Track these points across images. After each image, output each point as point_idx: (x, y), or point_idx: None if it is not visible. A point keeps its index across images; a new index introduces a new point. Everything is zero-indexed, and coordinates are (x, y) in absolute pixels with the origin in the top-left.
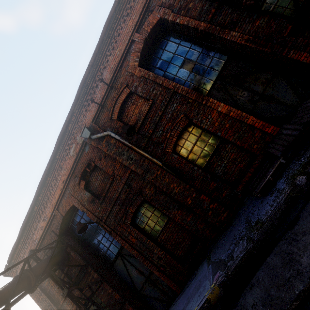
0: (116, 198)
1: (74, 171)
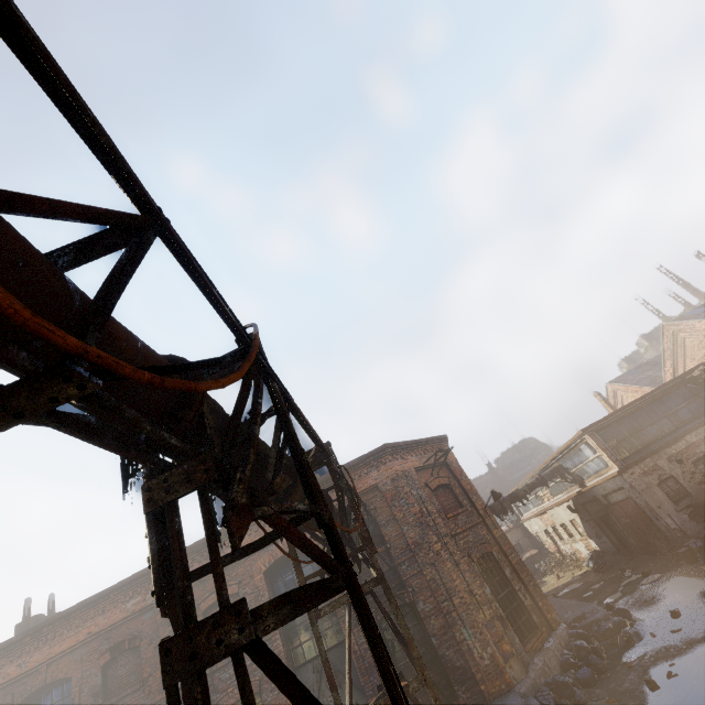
0: None
1: (113, 629)
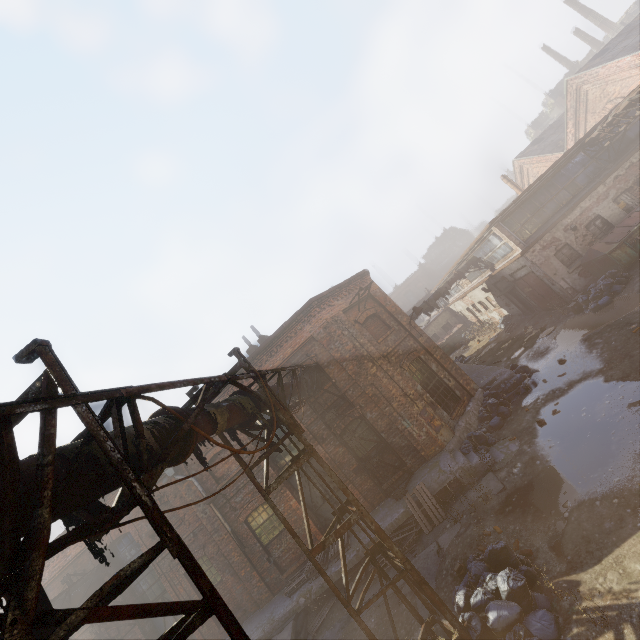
0: None
1: None
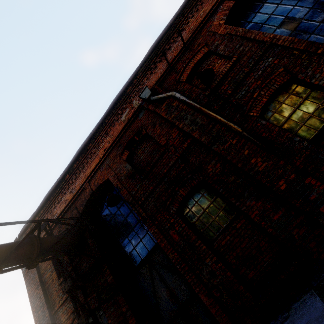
0: (163, 175)
1: (120, 139)
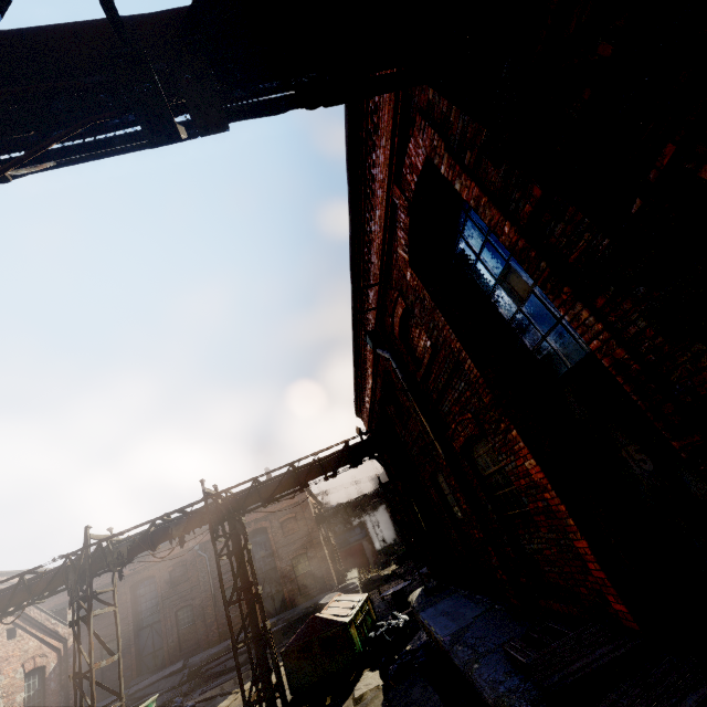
0: (414, 439)
1: (377, 368)
